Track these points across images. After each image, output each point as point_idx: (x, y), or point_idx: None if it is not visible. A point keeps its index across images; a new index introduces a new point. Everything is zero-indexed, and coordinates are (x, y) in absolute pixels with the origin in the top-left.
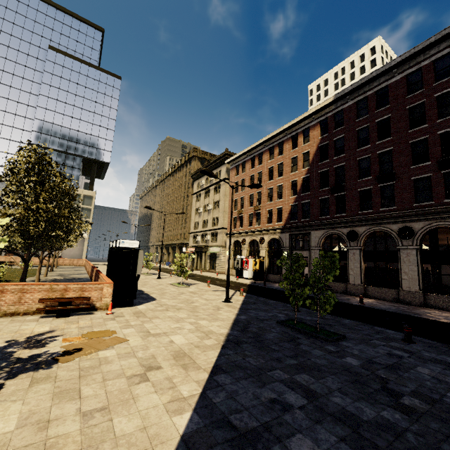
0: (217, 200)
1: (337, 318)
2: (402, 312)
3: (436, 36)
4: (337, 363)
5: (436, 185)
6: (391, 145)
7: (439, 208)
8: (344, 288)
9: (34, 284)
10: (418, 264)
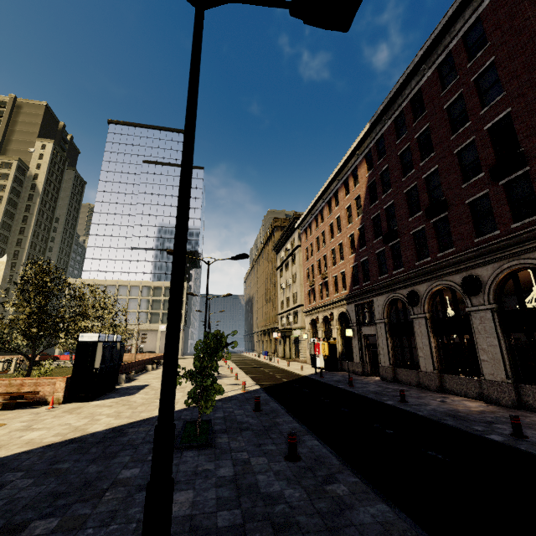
0: (295, 273)
1: (288, 421)
2: (438, 416)
3: (453, 6)
4: (105, 472)
5: (498, 205)
6: (436, 163)
7: (504, 240)
8: (417, 378)
9: None
10: (498, 334)
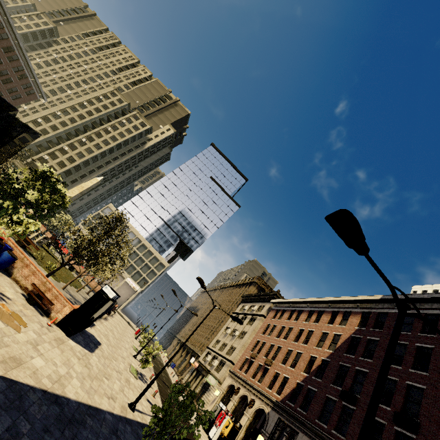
0: (245, 331)
1: None
2: None
3: None
4: None
5: None
6: (424, 383)
7: None
8: None
9: (42, 273)
10: None
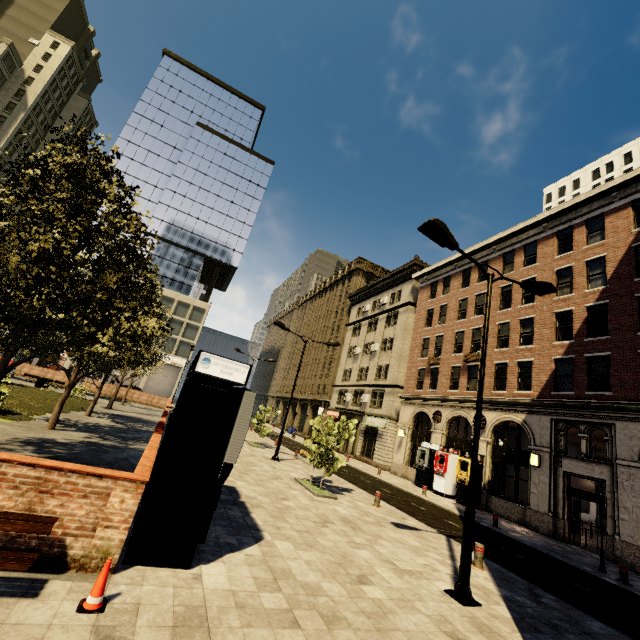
0: (389, 337)
1: None
2: None
3: None
4: None
5: None
6: None
7: None
8: None
9: None
10: None
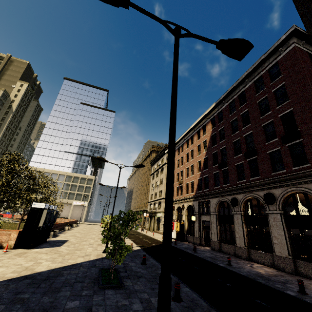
0: (162, 178)
1: None
2: (253, 276)
3: (264, 55)
4: (55, 303)
5: (285, 156)
6: (251, 129)
7: (288, 175)
8: (234, 250)
9: None
10: (284, 228)
